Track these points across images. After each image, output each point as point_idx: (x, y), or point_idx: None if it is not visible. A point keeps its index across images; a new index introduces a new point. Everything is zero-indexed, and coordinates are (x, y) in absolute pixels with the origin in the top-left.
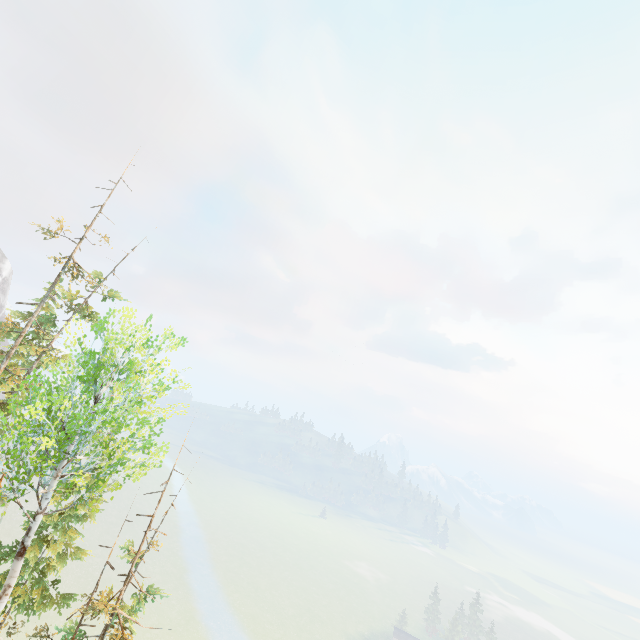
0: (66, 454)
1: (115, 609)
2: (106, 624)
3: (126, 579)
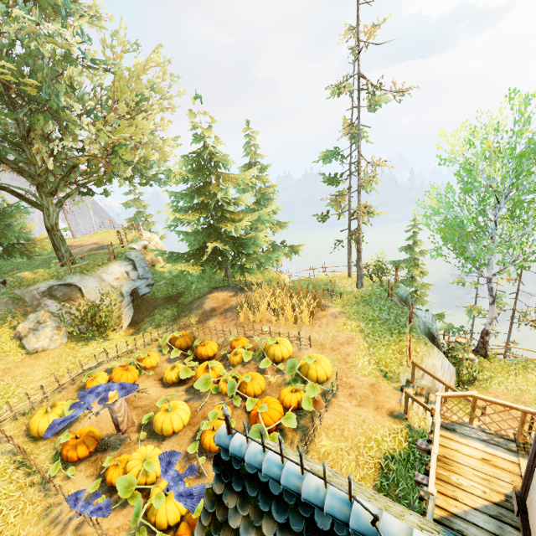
0: (493, 238)
1: (515, 310)
2: (511, 318)
3: (517, 294)
